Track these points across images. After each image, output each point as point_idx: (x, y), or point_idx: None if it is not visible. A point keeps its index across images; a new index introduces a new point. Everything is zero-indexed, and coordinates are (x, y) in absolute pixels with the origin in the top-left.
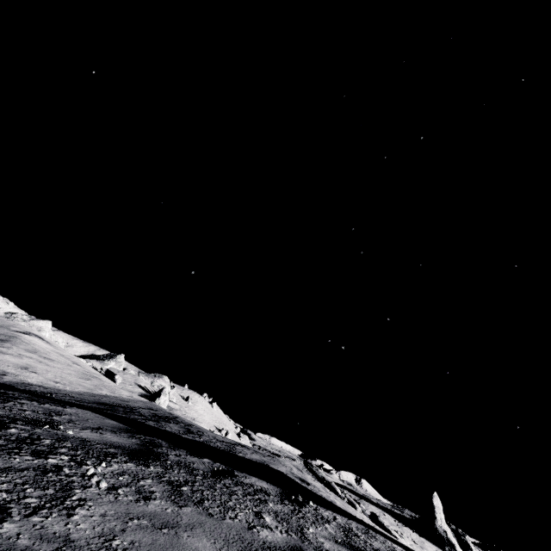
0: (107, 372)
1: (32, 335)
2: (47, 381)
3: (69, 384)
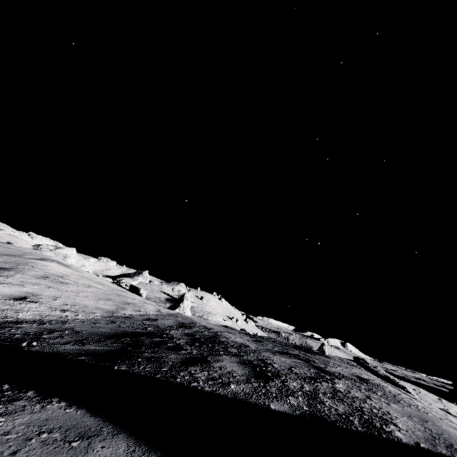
0: (131, 287)
1: (48, 260)
2: (50, 312)
3: (82, 310)
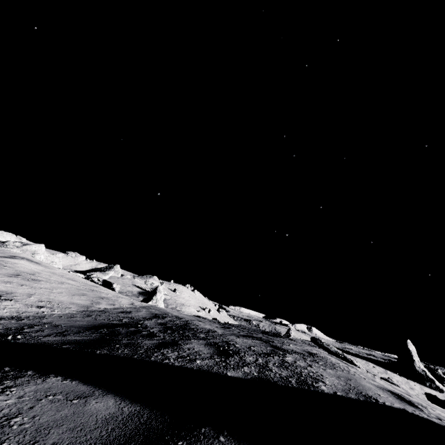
0: (104, 282)
1: (17, 258)
2: (27, 308)
3: (58, 305)
